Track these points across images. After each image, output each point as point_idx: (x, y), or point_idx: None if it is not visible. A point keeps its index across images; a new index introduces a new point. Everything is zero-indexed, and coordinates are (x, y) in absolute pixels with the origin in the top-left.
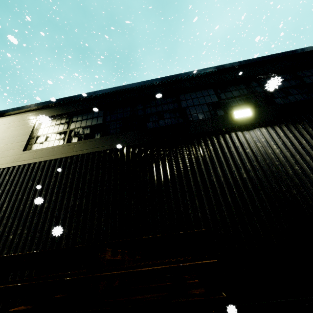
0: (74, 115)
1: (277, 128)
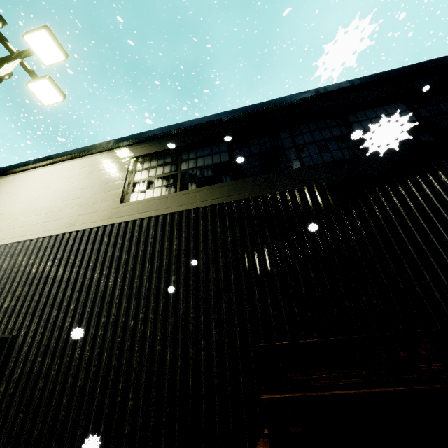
0: (183, 151)
1: None
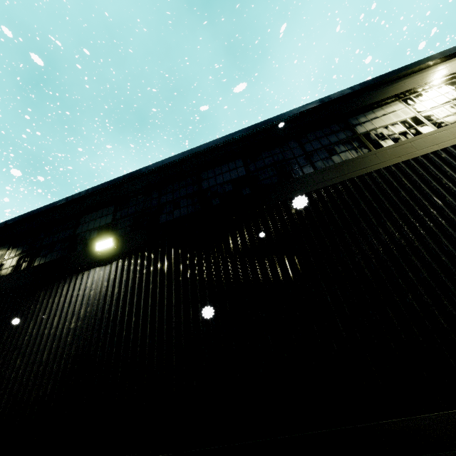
0: None
1: (131, 261)
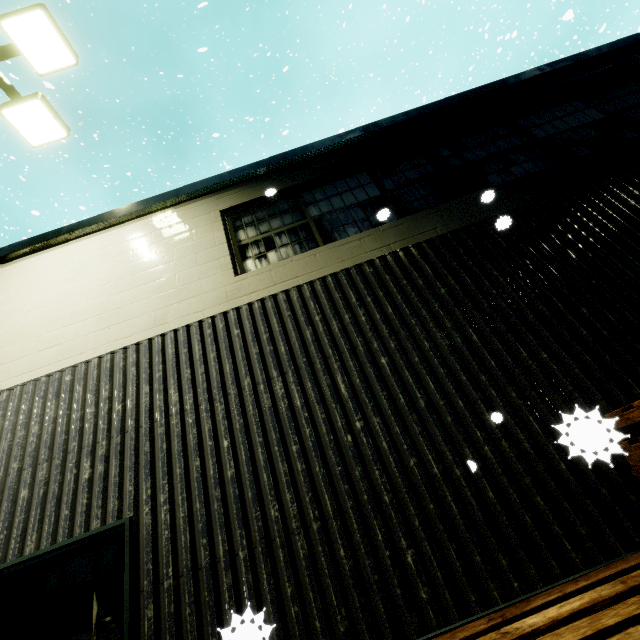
0: (301, 192)
1: None
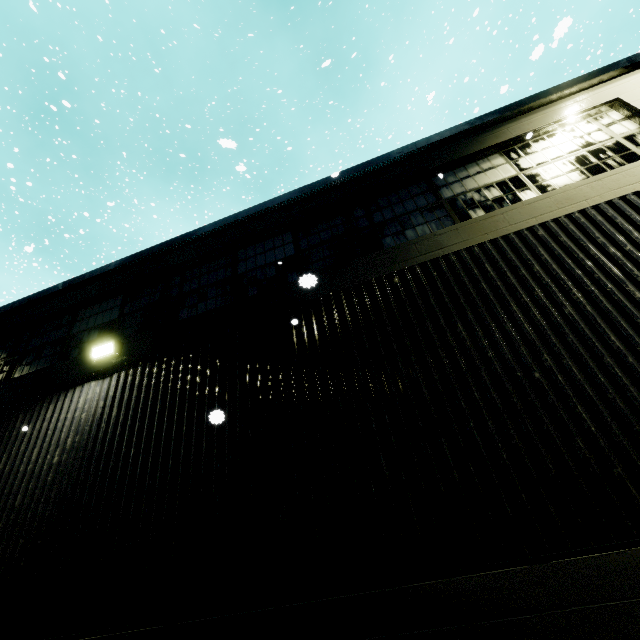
0: None
1: (137, 373)
